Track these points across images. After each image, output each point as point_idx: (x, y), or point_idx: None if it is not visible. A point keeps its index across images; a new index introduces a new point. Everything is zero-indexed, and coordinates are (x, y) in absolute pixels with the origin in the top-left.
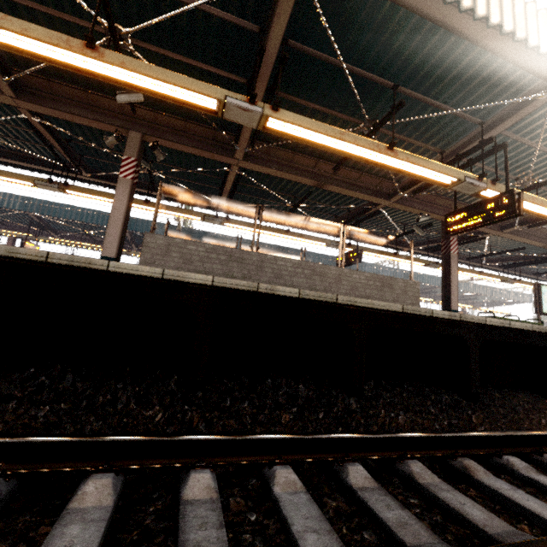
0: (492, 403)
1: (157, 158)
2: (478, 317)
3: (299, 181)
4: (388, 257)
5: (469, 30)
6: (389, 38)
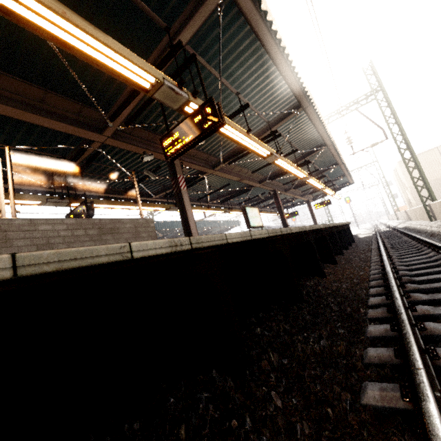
0: (261, 351)
1: None
2: (216, 236)
3: None
4: (130, 207)
5: None
6: None
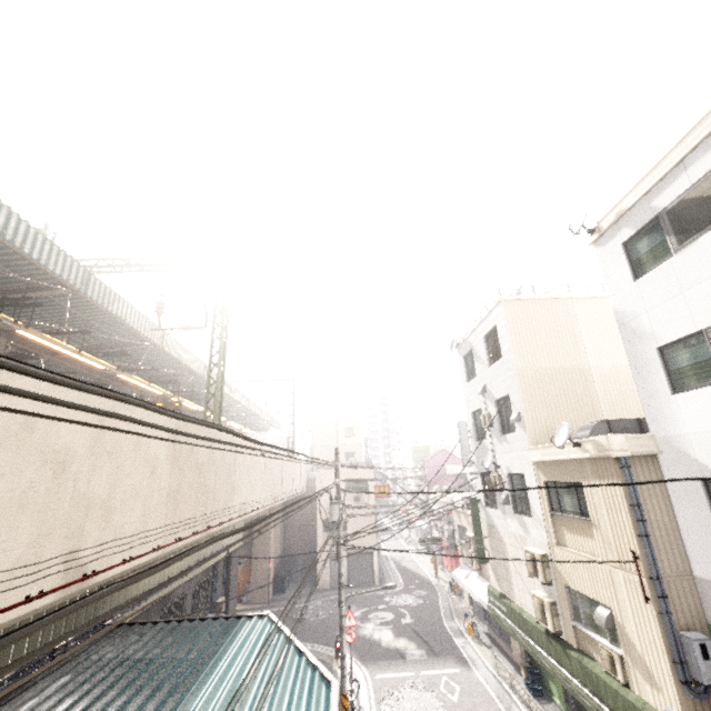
0: None
1: (4, 351)
2: None
3: (80, 370)
4: None
5: (182, 364)
6: (160, 353)
